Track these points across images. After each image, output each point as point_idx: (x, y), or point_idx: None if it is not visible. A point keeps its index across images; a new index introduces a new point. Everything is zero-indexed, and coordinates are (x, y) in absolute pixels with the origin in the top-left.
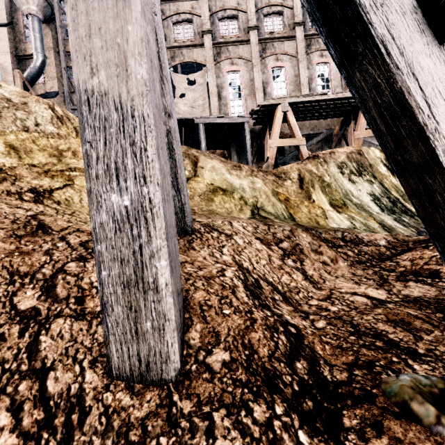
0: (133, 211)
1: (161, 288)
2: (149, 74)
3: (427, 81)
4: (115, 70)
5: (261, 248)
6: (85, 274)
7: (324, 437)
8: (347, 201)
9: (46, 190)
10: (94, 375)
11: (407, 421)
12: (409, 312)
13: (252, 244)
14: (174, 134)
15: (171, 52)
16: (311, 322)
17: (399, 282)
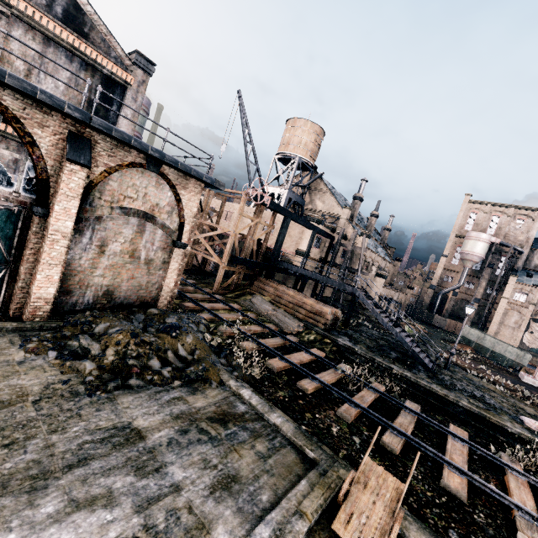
0: None
1: None
2: None
3: None
4: None
5: None
6: None
7: None
8: None
9: None
10: None
11: None
12: None
13: None
14: None
15: (535, 312)
16: None
17: None
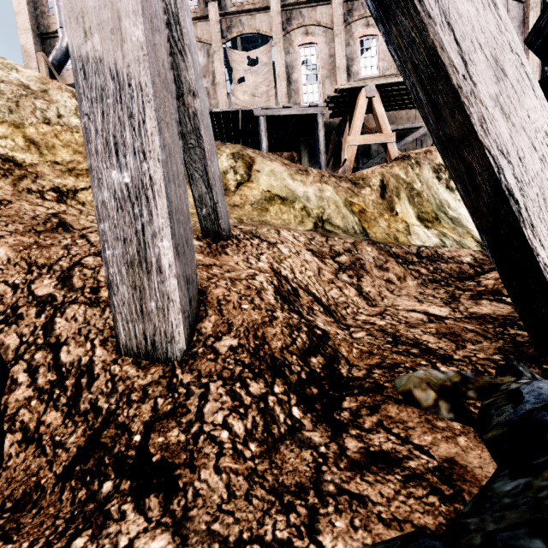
0: (133, 188)
1: (164, 269)
2: (147, 37)
3: (465, 31)
4: (109, 33)
5: (311, 260)
6: (102, 268)
7: (318, 413)
8: (440, 215)
9: (70, 190)
10: (104, 351)
11: (406, 405)
12: (465, 327)
13: (299, 254)
14: (201, 118)
15: (227, 20)
16: (350, 333)
17: (471, 300)
